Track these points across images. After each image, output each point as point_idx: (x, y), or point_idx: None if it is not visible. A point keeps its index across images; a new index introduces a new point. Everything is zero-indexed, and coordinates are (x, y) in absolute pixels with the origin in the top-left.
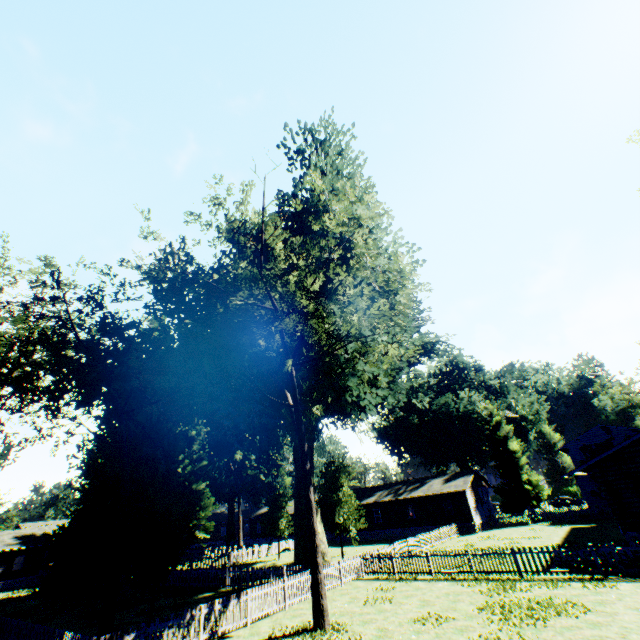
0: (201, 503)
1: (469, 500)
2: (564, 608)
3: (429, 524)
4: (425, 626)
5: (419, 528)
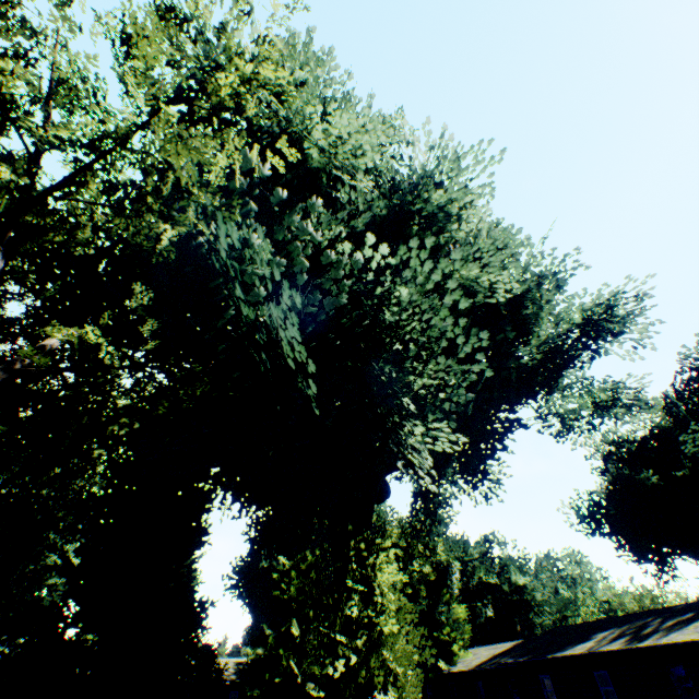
0: (194, 620)
1: None
2: None
3: None
4: None
5: None
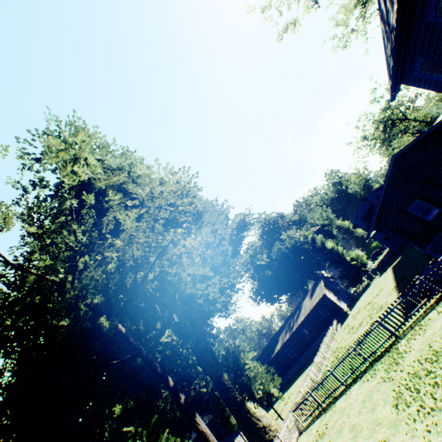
0: None
1: (331, 297)
2: None
3: (321, 332)
4: None
5: (318, 339)
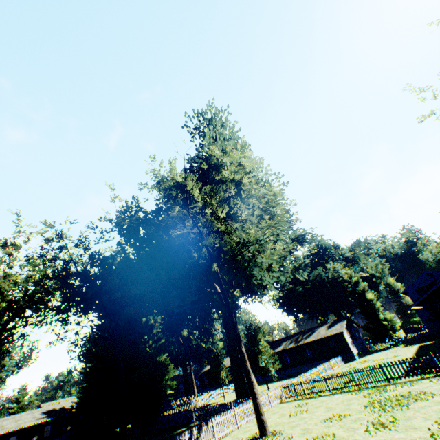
0: (167, 368)
1: (346, 338)
2: (419, 396)
3: (322, 359)
4: (332, 422)
5: (316, 363)
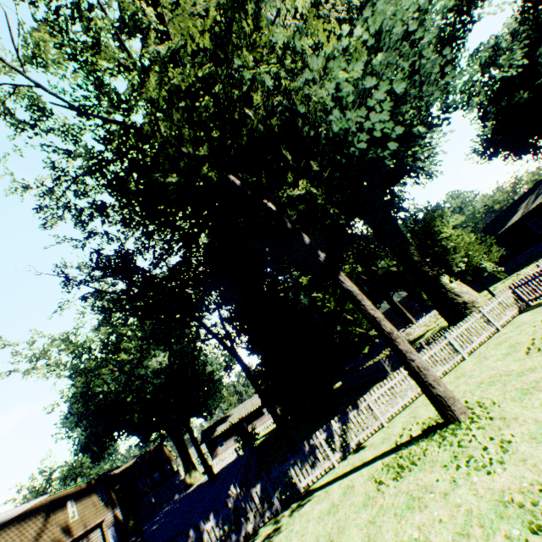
0: (333, 325)
1: None
2: None
3: None
4: None
5: None
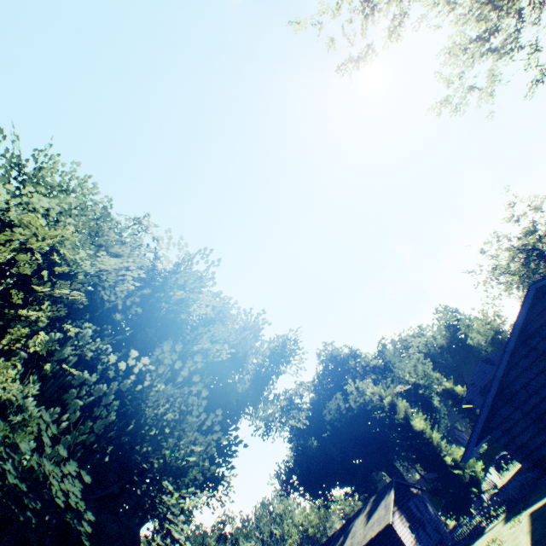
0: None
1: (402, 535)
2: None
3: None
4: None
5: None
